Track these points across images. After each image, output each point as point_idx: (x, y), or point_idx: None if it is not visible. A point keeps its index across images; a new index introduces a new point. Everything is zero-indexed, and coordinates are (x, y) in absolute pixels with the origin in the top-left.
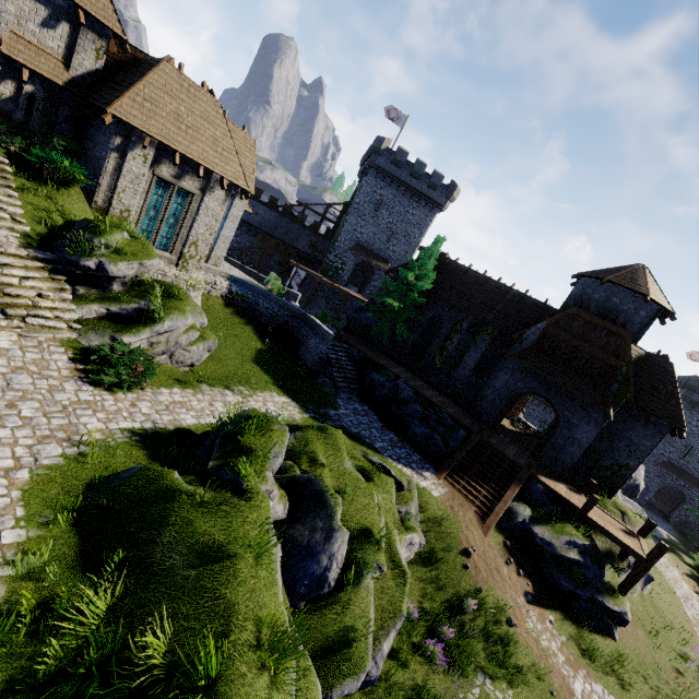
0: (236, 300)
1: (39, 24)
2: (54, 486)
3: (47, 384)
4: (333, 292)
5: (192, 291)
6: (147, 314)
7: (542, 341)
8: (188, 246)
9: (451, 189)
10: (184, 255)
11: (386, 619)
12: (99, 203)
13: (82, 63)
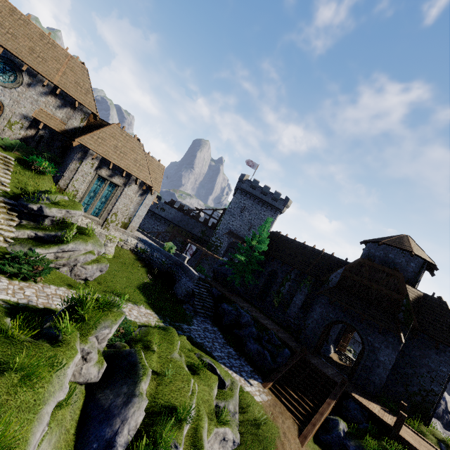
0: (139, 252)
1: (56, 107)
2: None
3: None
4: (214, 260)
5: (109, 242)
6: (61, 239)
7: (342, 282)
8: (111, 214)
9: (286, 201)
10: (107, 219)
11: None
12: (61, 186)
13: (73, 124)
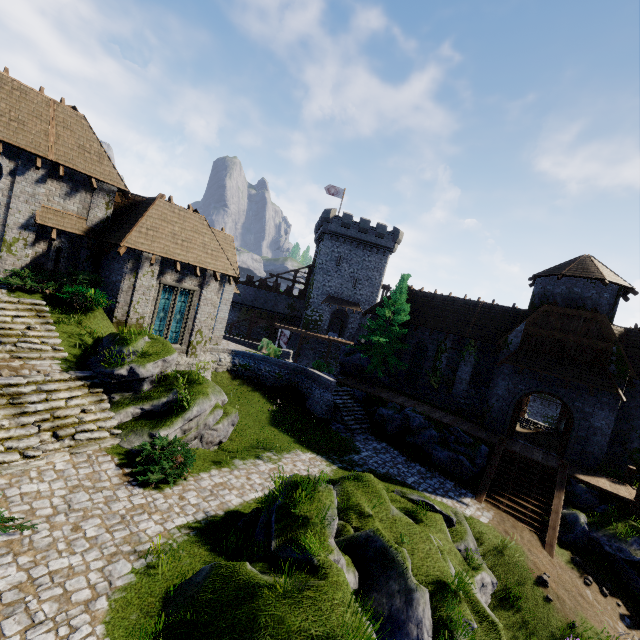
0: (240, 371)
1: (63, 196)
2: (132, 610)
3: (102, 497)
4: (317, 342)
5: (203, 372)
6: (176, 404)
7: (526, 341)
8: (194, 334)
9: (395, 234)
10: (191, 342)
11: None
12: (119, 317)
13: (96, 215)
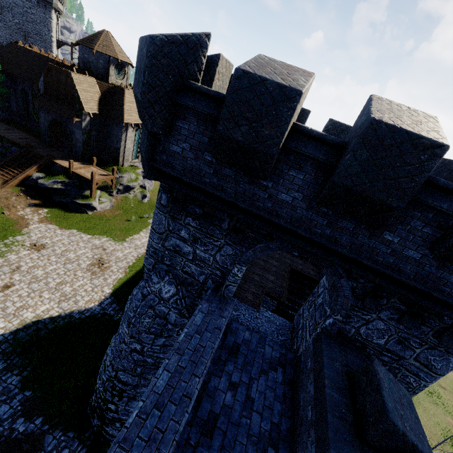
0: None
1: None
2: None
3: None
4: None
5: None
6: None
7: (47, 88)
8: None
9: None
10: None
11: None
12: None
13: None
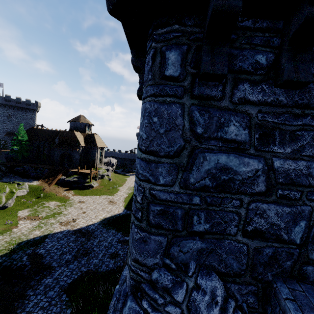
0: None
1: None
2: None
3: None
4: None
5: None
6: None
7: (60, 141)
8: None
9: (36, 104)
10: None
11: (9, 199)
12: None
13: None
